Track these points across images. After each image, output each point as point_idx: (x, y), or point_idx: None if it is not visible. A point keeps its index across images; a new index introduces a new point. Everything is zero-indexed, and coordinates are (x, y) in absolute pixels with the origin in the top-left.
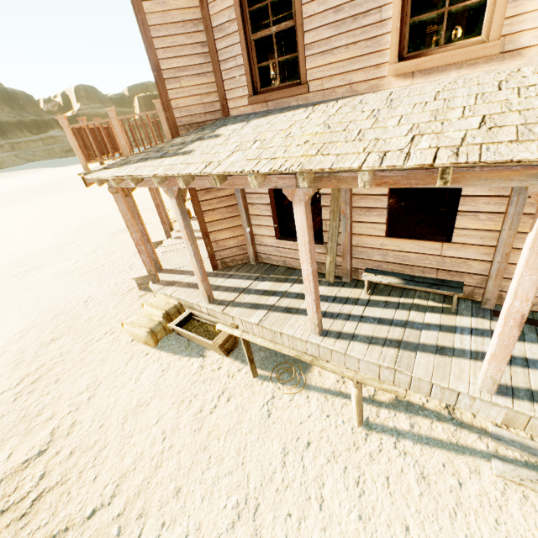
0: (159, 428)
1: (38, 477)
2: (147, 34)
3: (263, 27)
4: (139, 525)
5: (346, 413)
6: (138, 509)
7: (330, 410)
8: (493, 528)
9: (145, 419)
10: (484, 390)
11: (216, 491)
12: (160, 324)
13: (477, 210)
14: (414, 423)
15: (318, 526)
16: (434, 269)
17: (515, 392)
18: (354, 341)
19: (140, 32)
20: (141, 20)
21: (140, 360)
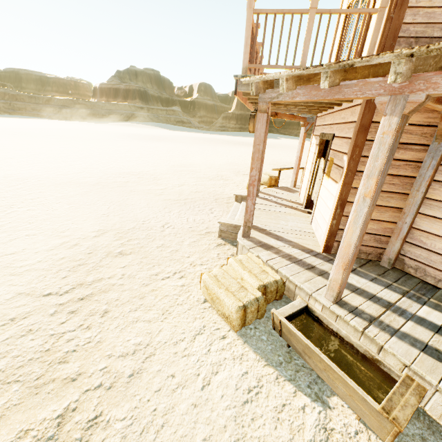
0: None
1: None
2: None
3: None
4: None
5: None
6: None
7: None
8: None
9: None
10: None
11: None
12: (255, 299)
13: None
14: None
15: None
16: None
17: None
18: None
19: None
20: None
21: (213, 342)
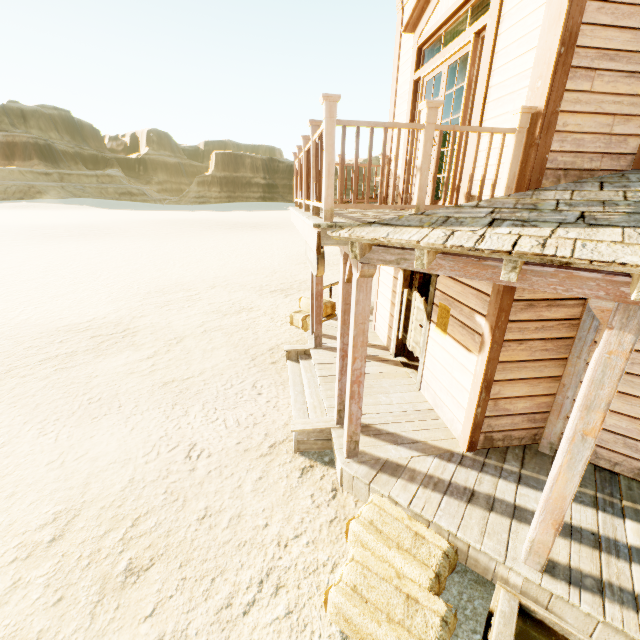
0: None
1: None
2: None
3: None
4: None
5: None
6: None
7: None
8: None
9: None
10: None
11: None
12: (441, 622)
13: None
14: None
15: None
16: None
17: None
18: None
19: None
20: None
21: None
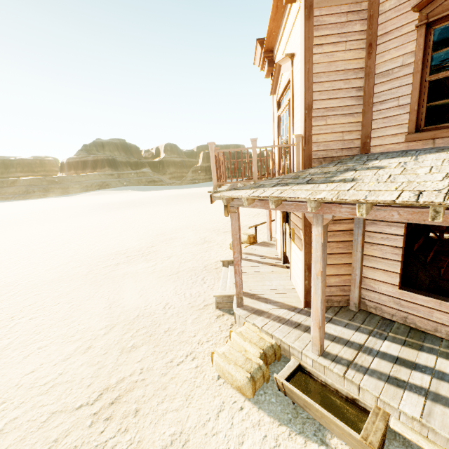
0: None
1: None
2: (309, 80)
3: (443, 69)
4: None
5: None
6: None
7: None
8: None
9: None
10: None
11: None
12: (259, 368)
13: None
14: None
15: None
16: None
17: None
18: None
19: (304, 78)
20: (307, 69)
21: (234, 415)
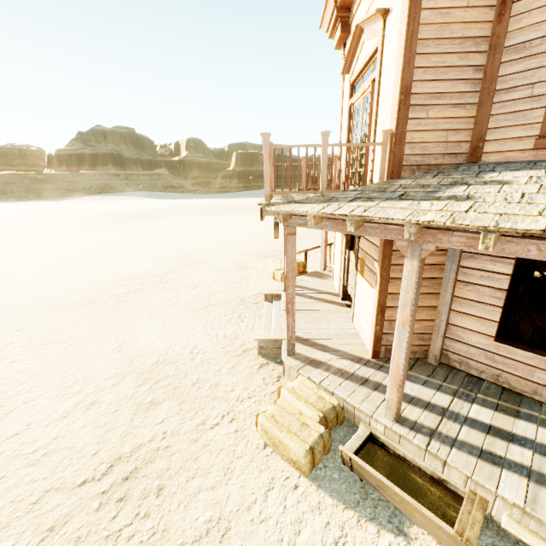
0: None
1: None
2: (411, 49)
3: None
4: None
5: None
6: None
7: None
8: None
9: None
10: None
11: None
12: (319, 436)
13: None
14: None
15: None
16: None
17: None
18: None
19: (404, 45)
20: (411, 31)
21: (287, 496)
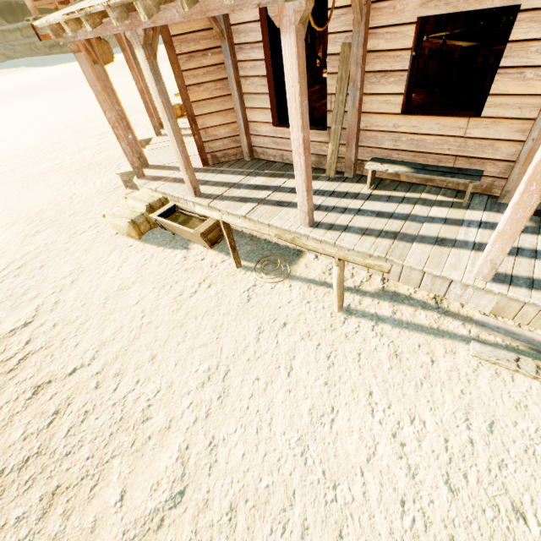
0: (139, 308)
1: (24, 343)
2: None
3: None
4: (115, 381)
5: (328, 300)
6: (115, 370)
7: (312, 297)
8: (457, 396)
9: (125, 300)
10: (480, 277)
11: (189, 359)
12: (142, 215)
13: (524, 64)
14: (396, 310)
15: (283, 389)
16: (452, 156)
17: (514, 281)
18: (346, 232)
19: None
20: None
21: (124, 251)
